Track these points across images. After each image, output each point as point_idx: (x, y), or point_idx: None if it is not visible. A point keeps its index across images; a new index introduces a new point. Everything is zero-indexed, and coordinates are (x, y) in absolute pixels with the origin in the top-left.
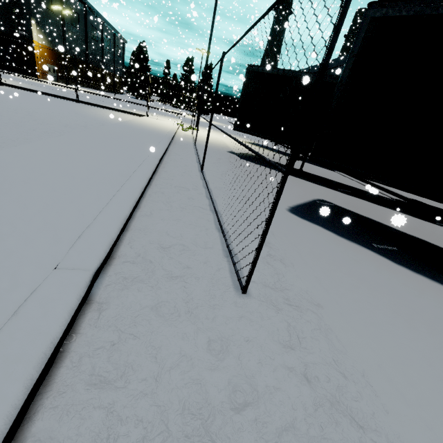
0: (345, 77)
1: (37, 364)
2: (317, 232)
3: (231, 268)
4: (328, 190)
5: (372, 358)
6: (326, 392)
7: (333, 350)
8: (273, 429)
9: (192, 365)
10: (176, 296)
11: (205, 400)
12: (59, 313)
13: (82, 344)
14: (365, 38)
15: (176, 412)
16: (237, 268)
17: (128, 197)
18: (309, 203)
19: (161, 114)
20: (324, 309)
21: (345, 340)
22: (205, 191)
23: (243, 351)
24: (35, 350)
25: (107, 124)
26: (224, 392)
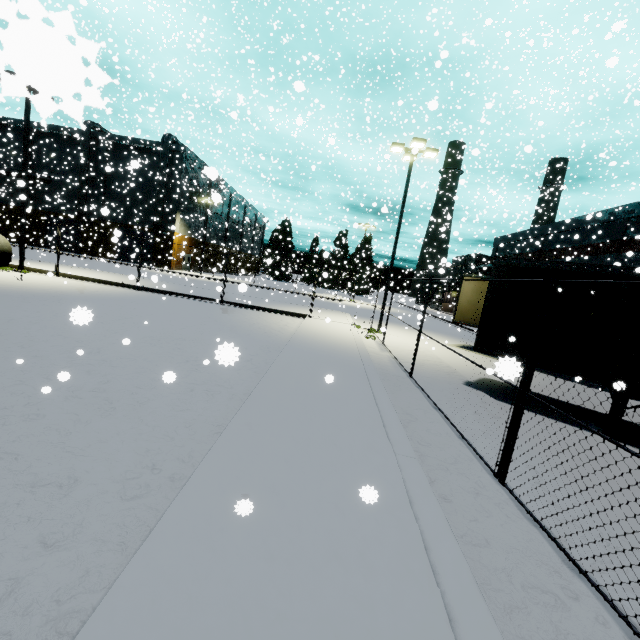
0: None
1: None
2: None
3: None
4: None
5: None
6: None
7: None
8: None
9: None
10: None
11: None
12: None
13: None
14: None
15: None
16: None
17: None
18: None
19: (316, 304)
20: None
21: None
22: (597, 598)
23: None
24: None
25: (274, 348)
26: None
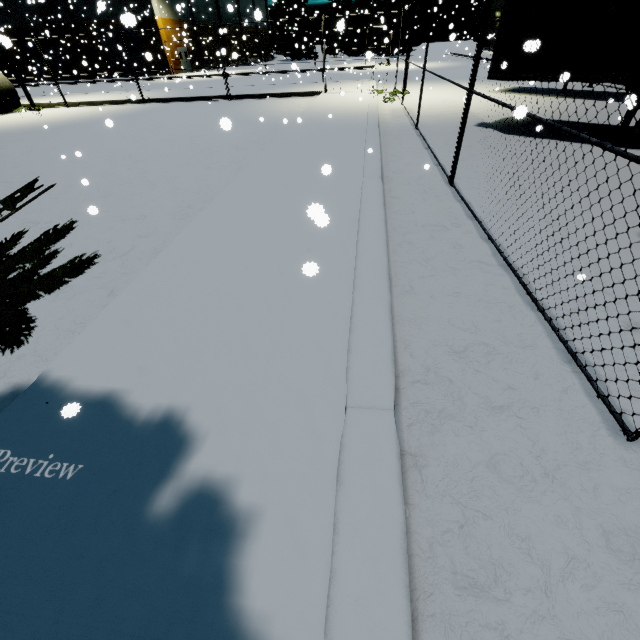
0: None
1: (402, 564)
2: None
3: (586, 386)
4: None
5: None
6: None
7: None
8: None
9: (594, 577)
10: (514, 445)
11: None
12: (389, 484)
13: (421, 522)
14: None
15: None
16: (599, 387)
17: (375, 267)
18: None
19: (339, 79)
20: None
21: None
22: (474, 225)
23: None
24: (391, 543)
25: (281, 128)
26: None
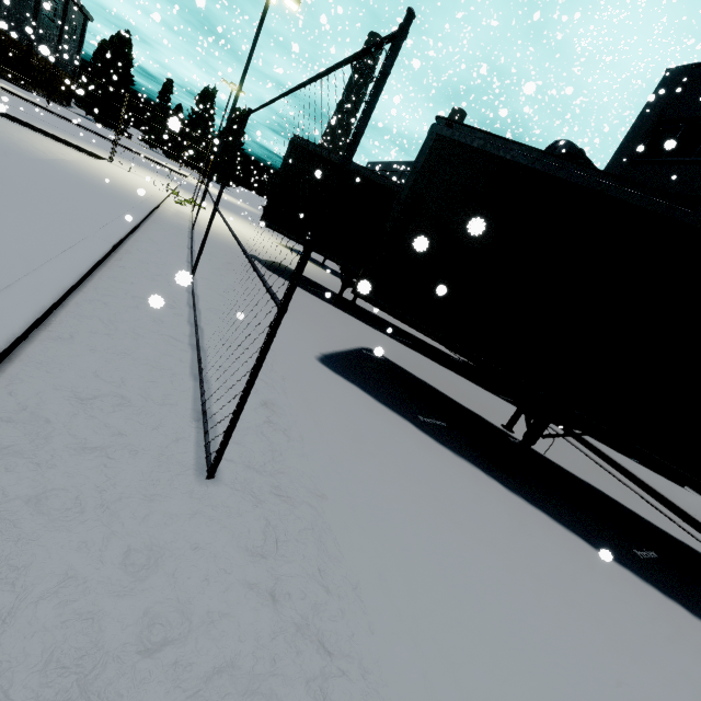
0: (404, 196)
1: None
2: (350, 395)
3: (200, 438)
4: (383, 337)
5: (374, 565)
6: (295, 614)
7: (324, 557)
8: (200, 673)
9: (84, 591)
10: (84, 481)
11: (95, 643)
12: None
13: None
14: (429, 155)
15: (31, 668)
16: (209, 439)
17: (26, 302)
18: (352, 351)
19: (141, 164)
20: (329, 502)
21: (346, 544)
22: (190, 312)
23: (184, 565)
24: None
25: (17, 156)
26: (133, 628)
